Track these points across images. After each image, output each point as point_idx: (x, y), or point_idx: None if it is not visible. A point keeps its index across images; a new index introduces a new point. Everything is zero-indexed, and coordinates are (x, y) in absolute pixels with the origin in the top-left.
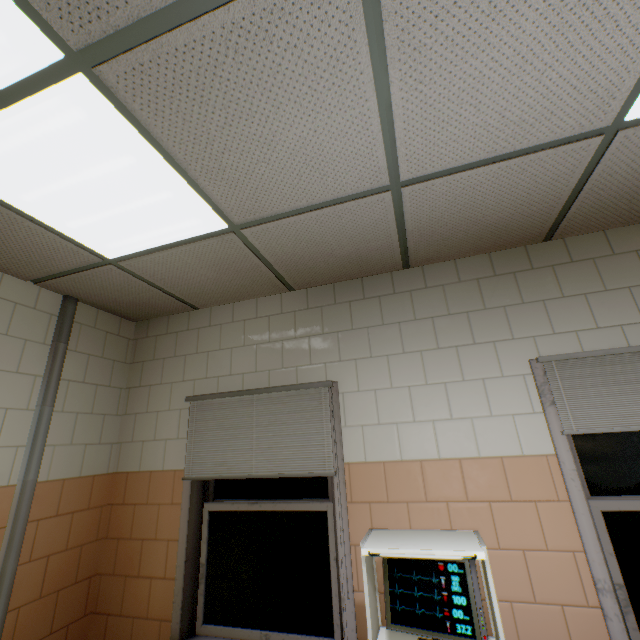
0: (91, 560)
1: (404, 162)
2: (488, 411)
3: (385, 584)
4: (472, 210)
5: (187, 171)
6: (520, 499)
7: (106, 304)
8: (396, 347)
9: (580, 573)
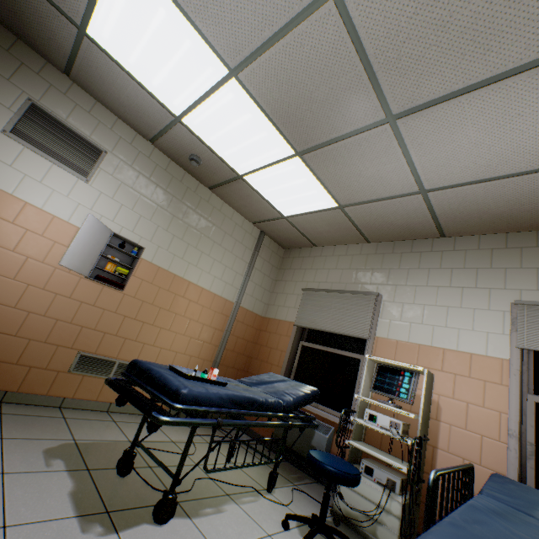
0: (249, 349)
1: (425, 182)
2: (471, 327)
3: (374, 375)
4: (478, 205)
5: (324, 184)
6: (475, 377)
7: (275, 237)
8: (423, 282)
9: (500, 424)
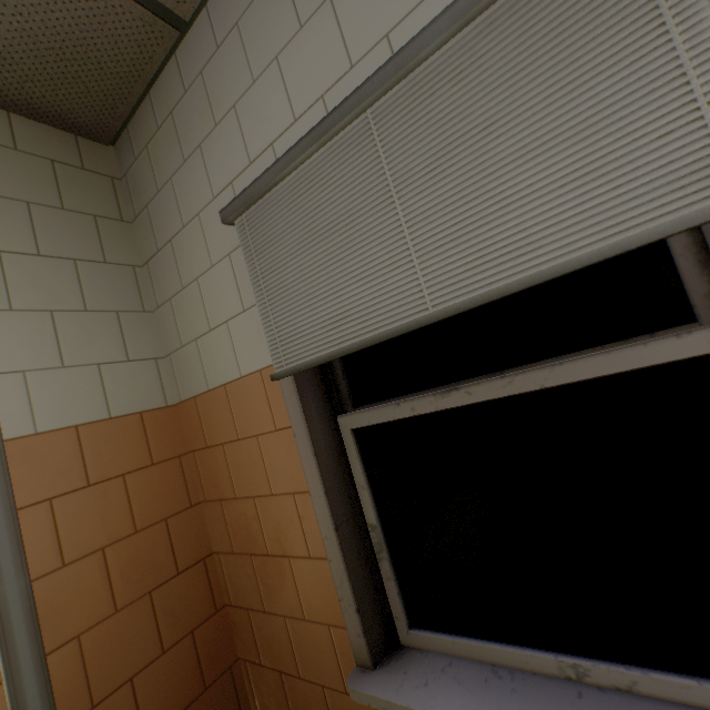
0: (193, 537)
1: None
2: None
3: None
4: None
5: None
6: None
7: None
8: None
9: None
